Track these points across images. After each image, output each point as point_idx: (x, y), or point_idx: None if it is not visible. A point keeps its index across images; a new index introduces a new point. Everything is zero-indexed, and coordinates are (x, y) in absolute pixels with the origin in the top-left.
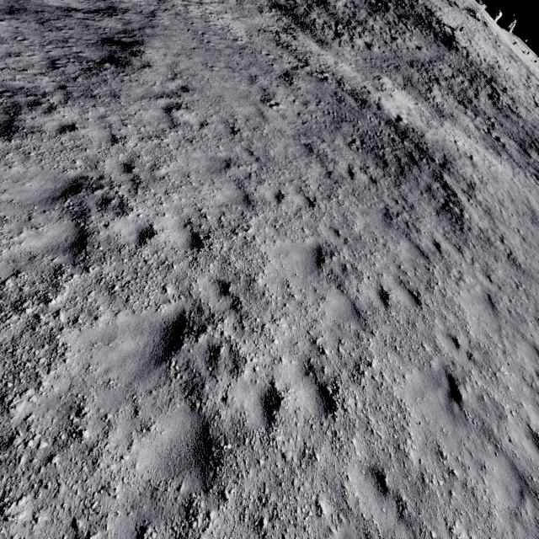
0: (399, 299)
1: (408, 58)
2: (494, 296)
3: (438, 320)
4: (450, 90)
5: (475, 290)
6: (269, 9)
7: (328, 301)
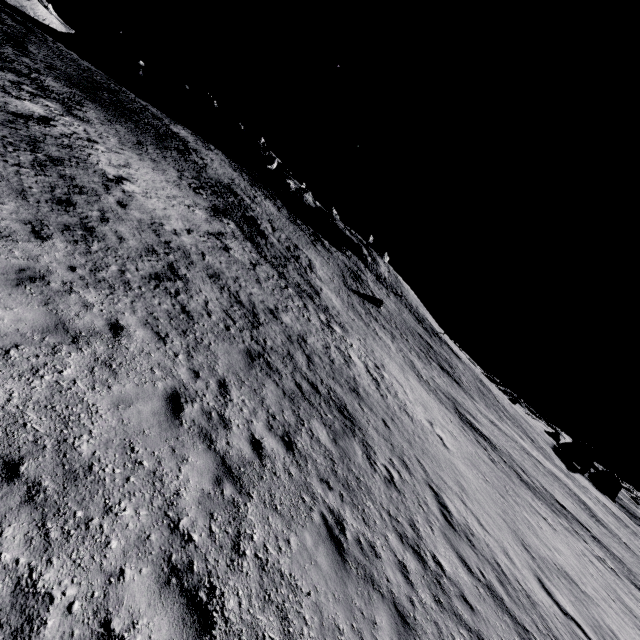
0: None
1: (476, 386)
2: None
3: None
4: (497, 407)
5: None
6: (447, 376)
7: None
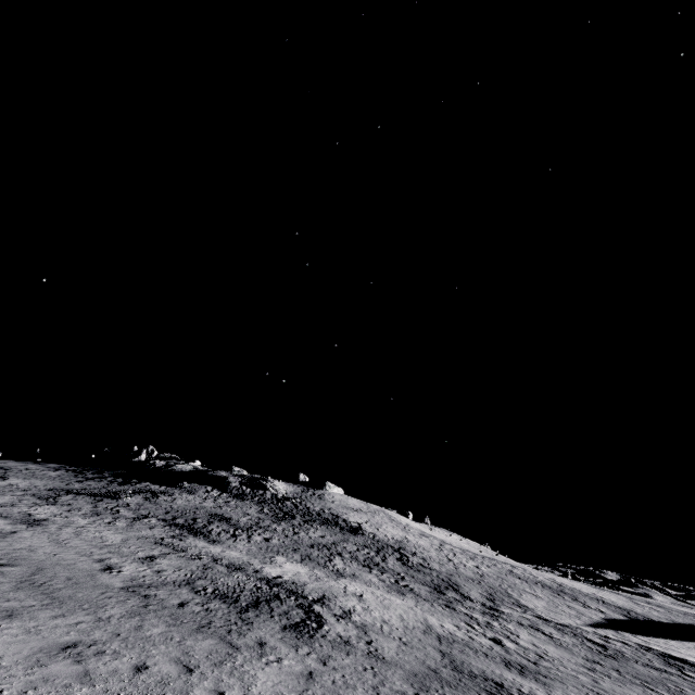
0: (164, 669)
1: (309, 542)
2: (320, 672)
3: (209, 681)
4: (355, 559)
5: (292, 667)
6: (164, 526)
7: (50, 666)
